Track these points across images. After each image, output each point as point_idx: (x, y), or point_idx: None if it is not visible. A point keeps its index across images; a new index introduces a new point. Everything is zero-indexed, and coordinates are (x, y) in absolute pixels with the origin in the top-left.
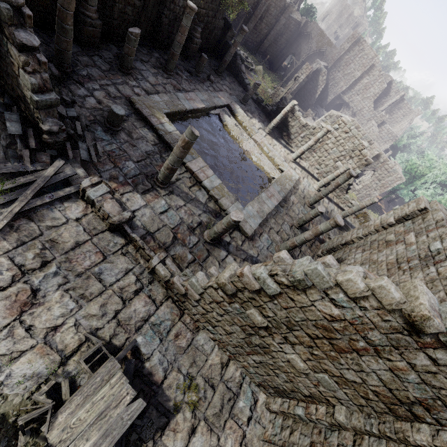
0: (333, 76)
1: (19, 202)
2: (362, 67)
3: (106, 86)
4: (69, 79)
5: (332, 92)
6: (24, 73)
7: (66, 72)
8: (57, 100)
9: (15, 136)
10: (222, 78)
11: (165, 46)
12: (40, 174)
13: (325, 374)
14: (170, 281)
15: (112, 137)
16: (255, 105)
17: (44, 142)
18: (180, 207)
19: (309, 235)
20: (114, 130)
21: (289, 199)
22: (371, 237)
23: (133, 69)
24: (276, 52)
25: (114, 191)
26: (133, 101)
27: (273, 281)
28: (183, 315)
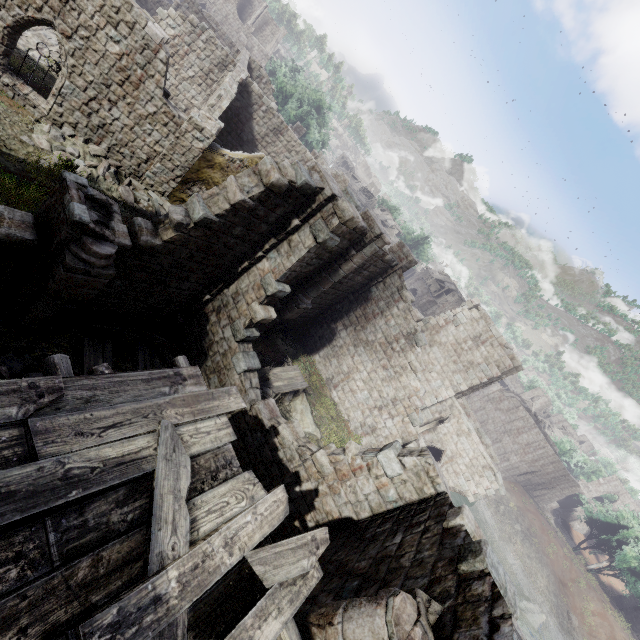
0: None
1: None
2: None
3: None
4: None
5: None
6: None
7: None
8: None
9: None
10: None
11: None
12: None
13: (184, 82)
14: None
15: None
16: None
17: None
18: None
19: None
20: None
21: None
22: None
23: None
24: None
25: None
26: None
27: None
28: None
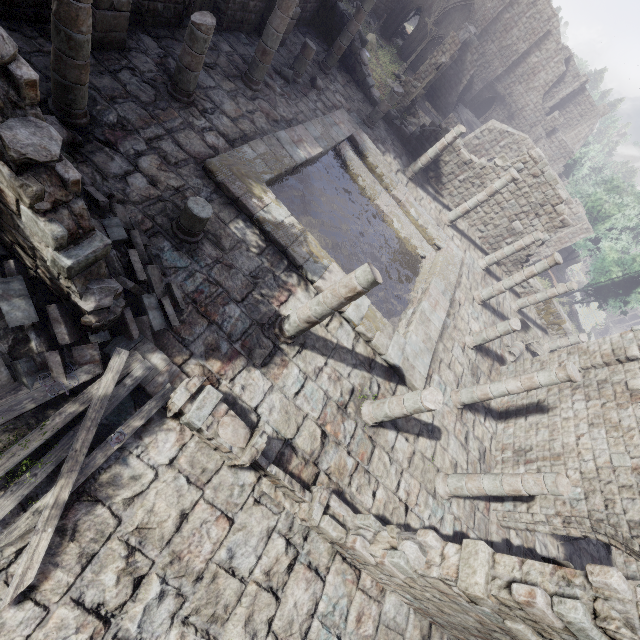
0: (483, 50)
1: (66, 475)
2: (530, 35)
3: (157, 142)
4: (88, 139)
5: (479, 78)
6: (33, 216)
7: (80, 124)
8: (106, 247)
9: (24, 327)
10: (331, 78)
11: (236, 24)
12: (90, 394)
13: None
14: (344, 542)
15: (192, 257)
16: (384, 124)
17: (84, 325)
18: (320, 370)
19: (517, 387)
20: (193, 241)
21: (454, 298)
22: (595, 372)
23: (195, 89)
24: (391, 3)
25: (219, 377)
26: (211, 169)
27: (600, 631)
28: (360, 577)
